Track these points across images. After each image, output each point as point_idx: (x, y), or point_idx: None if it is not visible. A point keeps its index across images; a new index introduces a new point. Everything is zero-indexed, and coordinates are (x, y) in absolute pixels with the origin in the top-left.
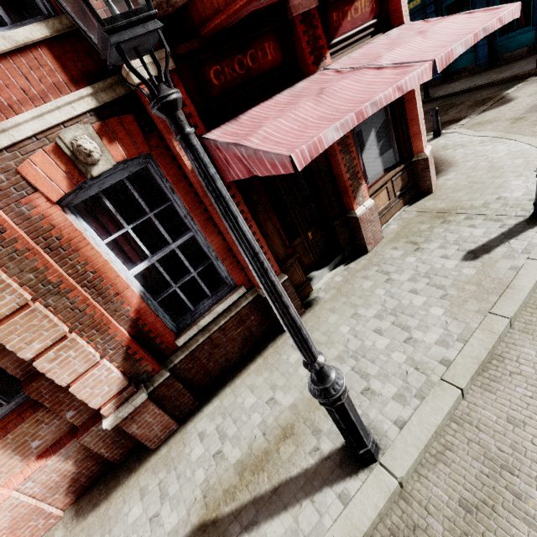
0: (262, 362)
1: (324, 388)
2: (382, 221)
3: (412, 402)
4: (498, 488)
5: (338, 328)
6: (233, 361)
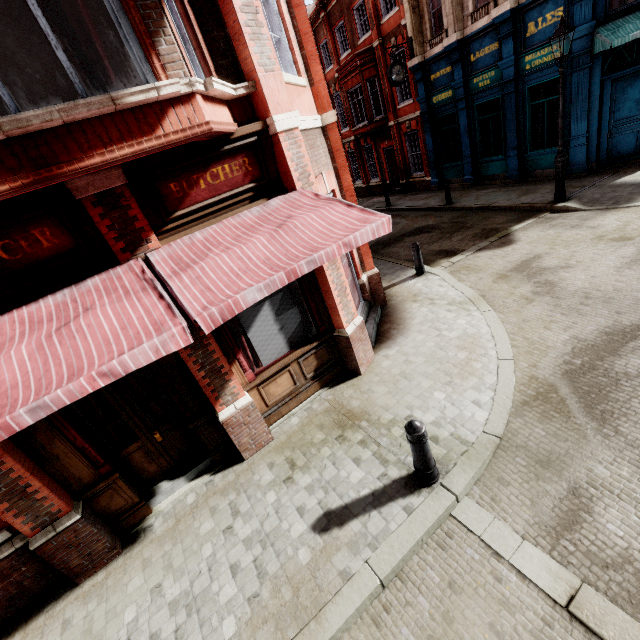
0: None
1: None
2: (282, 411)
3: None
4: None
5: (126, 608)
6: None
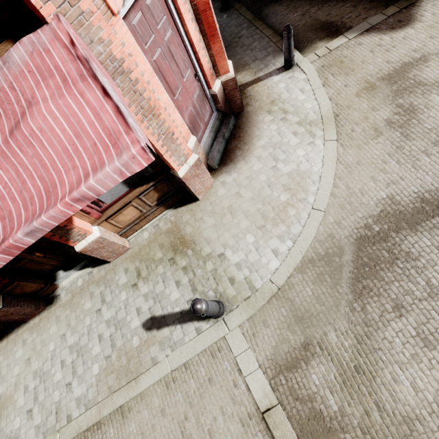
0: (5, 344)
1: None
2: (135, 228)
3: (40, 436)
4: None
5: (49, 343)
6: None
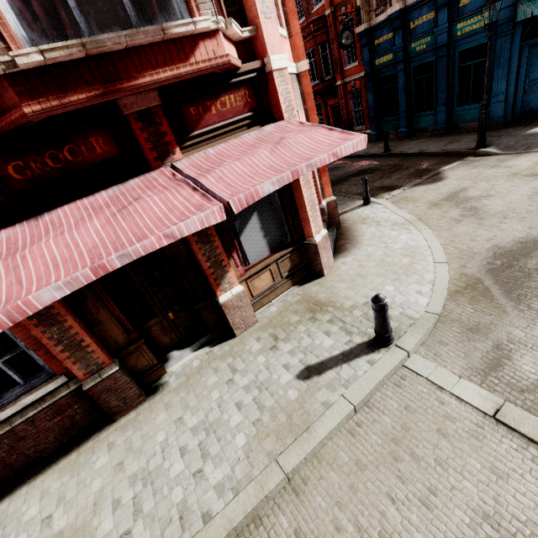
0: (74, 458)
1: None
2: (263, 302)
3: None
4: None
5: (157, 433)
6: (48, 451)
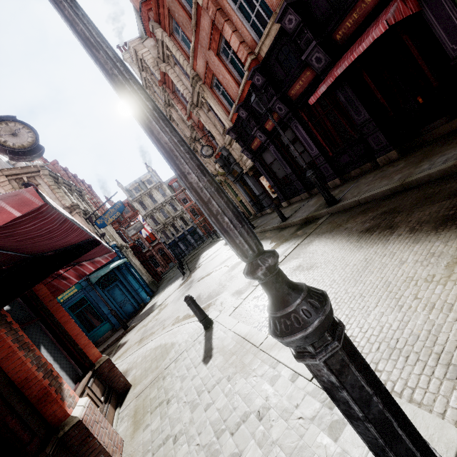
0: None
1: (307, 287)
2: None
3: (339, 412)
4: (416, 349)
5: None
6: None
